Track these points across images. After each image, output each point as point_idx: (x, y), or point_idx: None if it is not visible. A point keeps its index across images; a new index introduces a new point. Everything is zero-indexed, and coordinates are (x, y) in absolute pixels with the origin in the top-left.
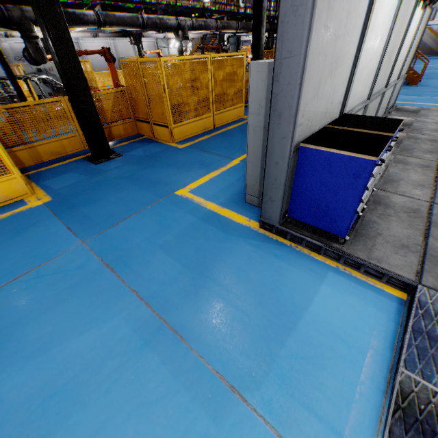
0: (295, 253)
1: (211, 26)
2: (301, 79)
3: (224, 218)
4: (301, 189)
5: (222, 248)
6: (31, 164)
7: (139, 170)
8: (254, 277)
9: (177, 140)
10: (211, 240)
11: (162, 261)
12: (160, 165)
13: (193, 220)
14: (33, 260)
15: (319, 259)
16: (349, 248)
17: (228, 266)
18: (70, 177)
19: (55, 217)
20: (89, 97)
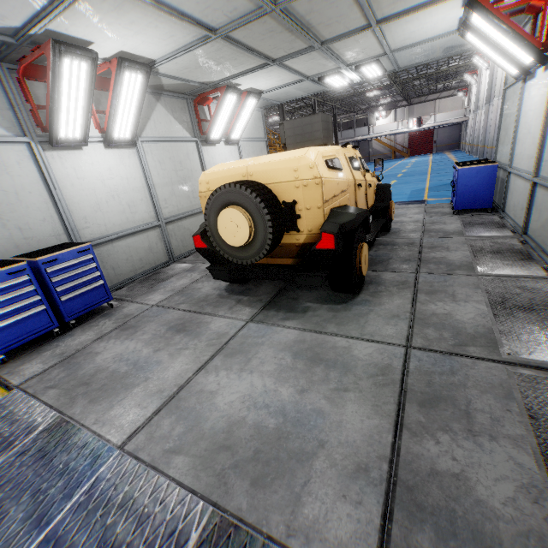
0: None
1: None
2: None
3: None
4: None
5: None
6: None
7: None
8: None
9: None
10: None
11: None
12: None
13: None
14: None
15: None
16: (5, 367)
17: None
18: None
19: None
20: None
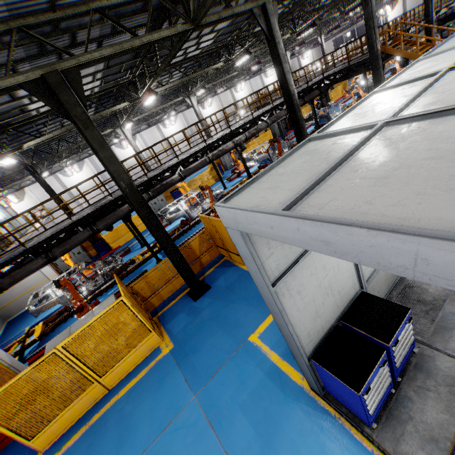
0: (338, 426)
1: (262, 128)
2: (293, 338)
3: (284, 375)
4: (325, 381)
5: (281, 413)
6: (158, 304)
7: (223, 307)
8: (304, 451)
9: None
10: (274, 402)
11: (242, 423)
12: (237, 301)
13: (261, 376)
14: (171, 412)
15: (358, 437)
16: (378, 434)
17: (285, 435)
18: (181, 319)
19: (177, 367)
20: (184, 261)
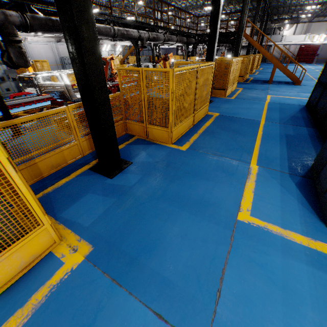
0: None
1: (161, 38)
2: None
3: None
4: None
5: None
6: (30, 183)
7: (167, 184)
8: None
9: (174, 141)
10: None
11: None
12: (185, 176)
13: (305, 269)
14: None
15: None
16: None
17: None
18: (92, 202)
19: (120, 288)
20: (109, 109)
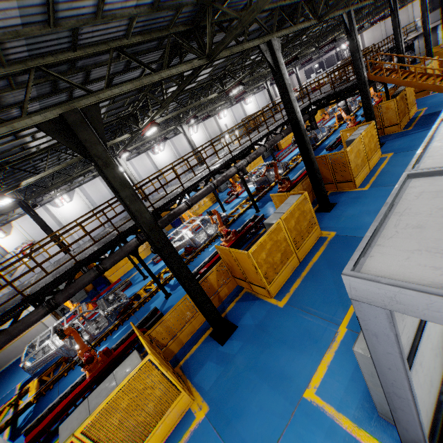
0: None
1: (261, 152)
2: (420, 427)
3: None
4: None
5: None
6: (177, 350)
7: (259, 353)
8: None
9: (274, 294)
10: None
11: None
12: (274, 344)
13: None
14: None
15: None
16: None
17: None
18: (210, 369)
19: (220, 439)
20: (209, 301)
